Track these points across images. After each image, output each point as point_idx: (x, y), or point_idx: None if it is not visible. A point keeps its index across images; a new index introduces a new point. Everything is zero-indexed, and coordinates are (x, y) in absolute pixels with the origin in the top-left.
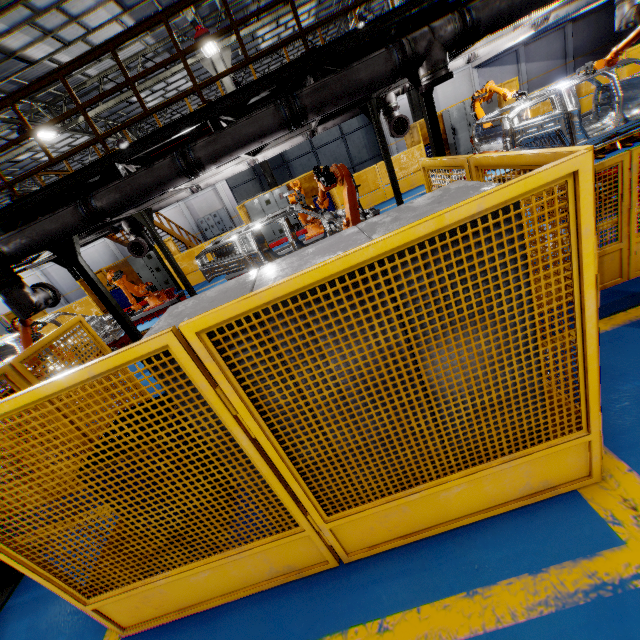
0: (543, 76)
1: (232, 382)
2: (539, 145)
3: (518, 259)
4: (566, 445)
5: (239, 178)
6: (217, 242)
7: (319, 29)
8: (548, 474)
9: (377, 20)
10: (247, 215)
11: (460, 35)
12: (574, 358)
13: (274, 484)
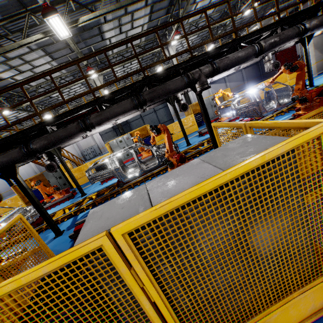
0: (236, 87)
1: (141, 264)
2: (246, 114)
3: (300, 175)
4: None
5: (105, 130)
6: (96, 162)
7: None
8: (322, 297)
9: (175, 65)
10: (110, 148)
11: (212, 72)
12: None
13: None
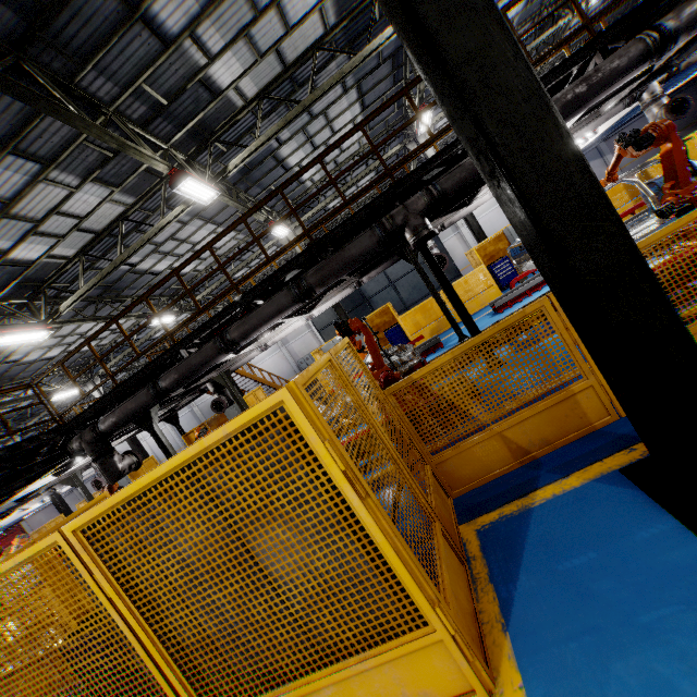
0: (638, 160)
1: (104, 569)
2: None
3: (276, 463)
4: (416, 643)
5: (325, 321)
6: None
7: (350, 207)
8: (422, 681)
9: (364, 207)
10: None
11: (431, 203)
12: (373, 545)
13: (152, 668)
